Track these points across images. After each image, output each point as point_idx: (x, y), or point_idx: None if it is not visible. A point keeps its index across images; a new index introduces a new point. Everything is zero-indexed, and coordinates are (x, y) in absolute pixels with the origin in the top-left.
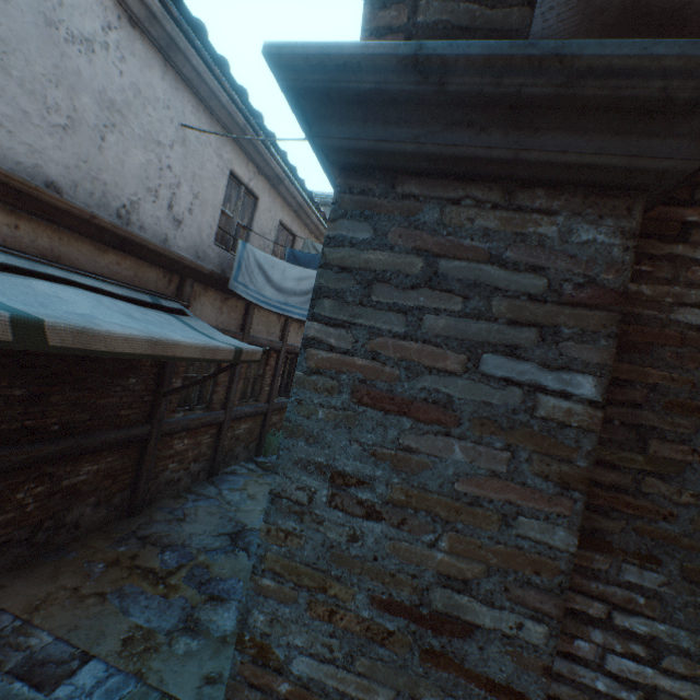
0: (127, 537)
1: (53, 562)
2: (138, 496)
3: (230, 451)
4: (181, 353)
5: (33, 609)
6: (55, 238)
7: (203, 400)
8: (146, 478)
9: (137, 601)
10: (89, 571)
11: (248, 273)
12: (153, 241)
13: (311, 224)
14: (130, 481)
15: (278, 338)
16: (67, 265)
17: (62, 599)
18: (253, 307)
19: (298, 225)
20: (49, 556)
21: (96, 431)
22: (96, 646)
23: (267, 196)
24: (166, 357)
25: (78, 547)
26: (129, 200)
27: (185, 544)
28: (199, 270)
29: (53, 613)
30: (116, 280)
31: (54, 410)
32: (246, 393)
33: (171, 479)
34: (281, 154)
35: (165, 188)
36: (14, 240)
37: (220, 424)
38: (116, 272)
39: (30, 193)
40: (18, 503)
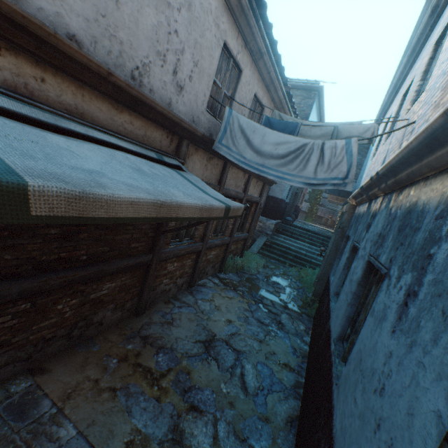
0: (133, 336)
1: (83, 352)
2: (142, 303)
3: (203, 269)
4: (182, 214)
5: (65, 397)
6: (78, 95)
7: (188, 235)
8: (147, 291)
9: (138, 401)
10: (106, 364)
11: (232, 137)
12: (160, 102)
13: (276, 98)
14: (137, 292)
15: (241, 190)
16: (88, 121)
17: (86, 390)
18: (228, 166)
19: (266, 99)
20: (82, 346)
21: (114, 259)
22: (106, 447)
23: (248, 70)
24: (169, 218)
25: (101, 340)
26: (141, 62)
27: (172, 347)
28: (194, 133)
29: (78, 403)
30: (129, 138)
31: (82, 245)
32: (216, 229)
33: (164, 290)
34: (267, 27)
35: (171, 53)
36: (41, 93)
37: (198, 252)
38: (129, 131)
39: (49, 40)
40: (58, 312)
